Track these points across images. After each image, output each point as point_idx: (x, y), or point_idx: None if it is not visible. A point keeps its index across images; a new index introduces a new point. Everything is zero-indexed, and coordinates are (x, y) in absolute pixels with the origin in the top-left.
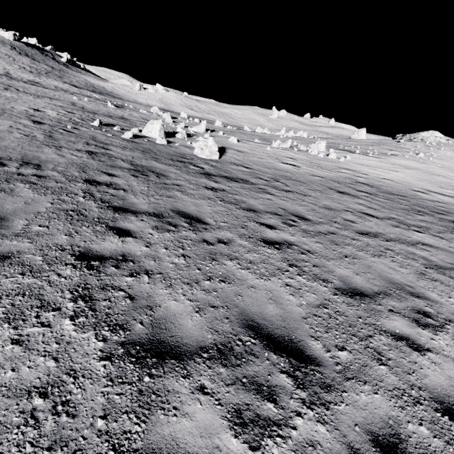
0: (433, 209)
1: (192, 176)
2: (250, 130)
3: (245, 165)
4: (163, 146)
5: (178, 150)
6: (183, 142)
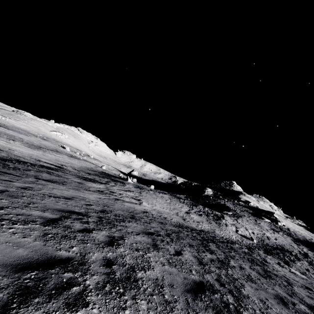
0: (31, 133)
1: None
2: None
3: None
4: None
5: None
6: None
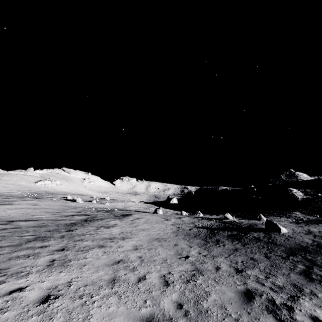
0: (12, 195)
1: None
2: None
3: None
4: None
5: None
6: None
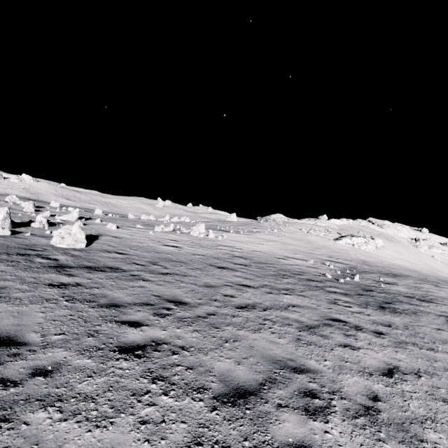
0: (293, 271)
1: (32, 272)
2: (135, 217)
3: (120, 251)
4: (2, 237)
5: (26, 240)
6: (39, 232)
